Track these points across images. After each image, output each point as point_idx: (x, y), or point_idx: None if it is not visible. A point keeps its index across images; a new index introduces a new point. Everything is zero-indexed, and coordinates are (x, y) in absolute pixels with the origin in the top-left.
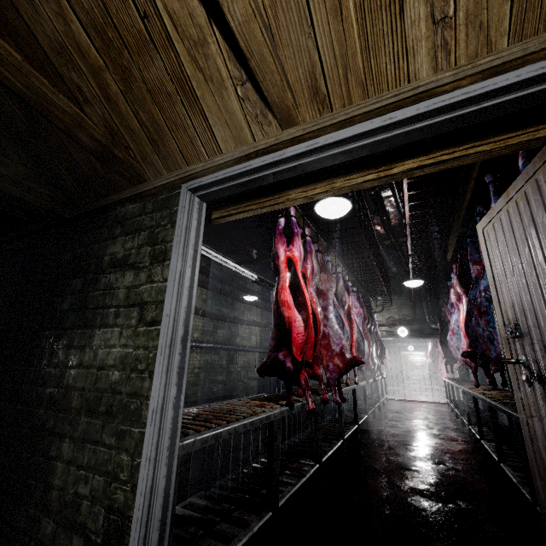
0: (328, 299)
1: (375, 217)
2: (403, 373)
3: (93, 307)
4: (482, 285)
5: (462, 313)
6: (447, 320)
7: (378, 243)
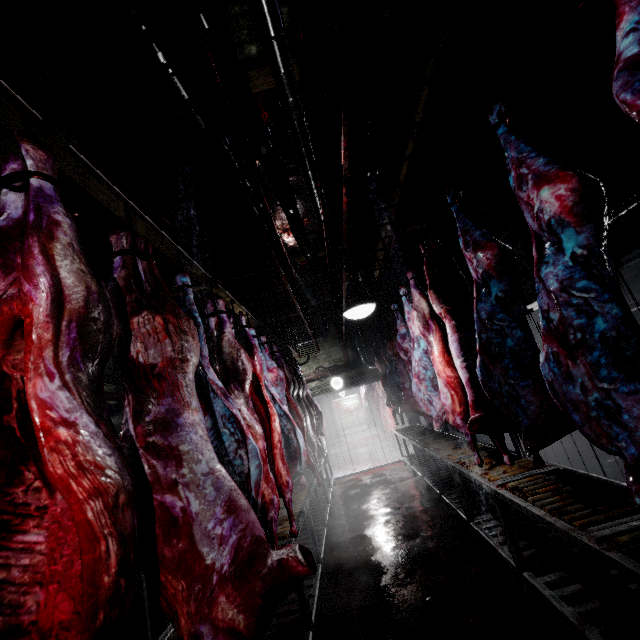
0: (173, 389)
1: (278, 216)
2: (338, 423)
3: None
4: (550, 279)
5: (438, 348)
6: (396, 359)
7: (288, 260)
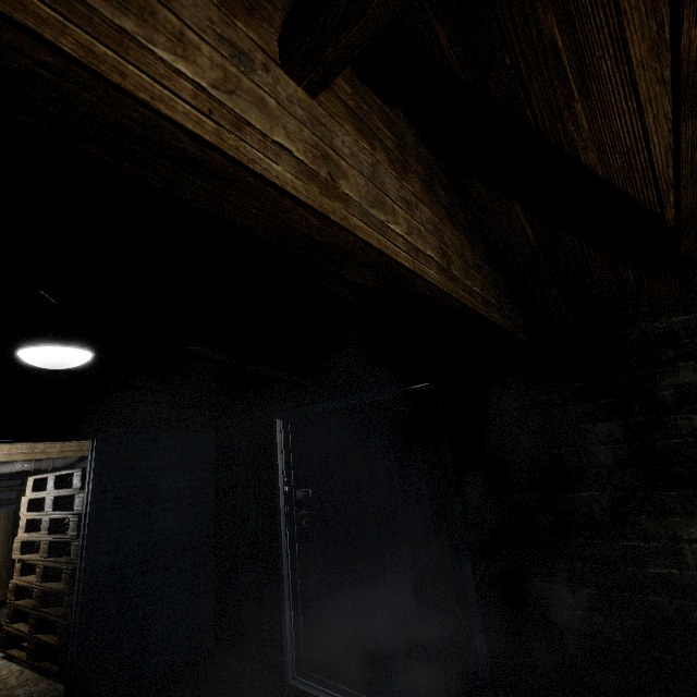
0: None
1: None
2: None
3: (685, 460)
4: None
5: None
6: None
7: None
